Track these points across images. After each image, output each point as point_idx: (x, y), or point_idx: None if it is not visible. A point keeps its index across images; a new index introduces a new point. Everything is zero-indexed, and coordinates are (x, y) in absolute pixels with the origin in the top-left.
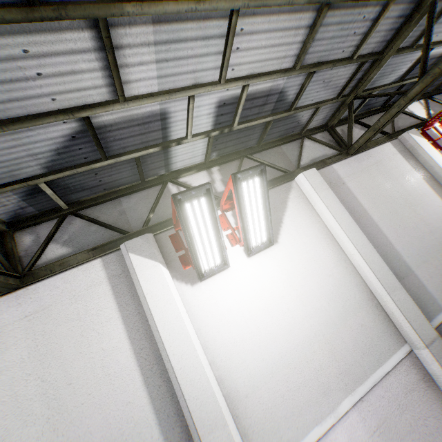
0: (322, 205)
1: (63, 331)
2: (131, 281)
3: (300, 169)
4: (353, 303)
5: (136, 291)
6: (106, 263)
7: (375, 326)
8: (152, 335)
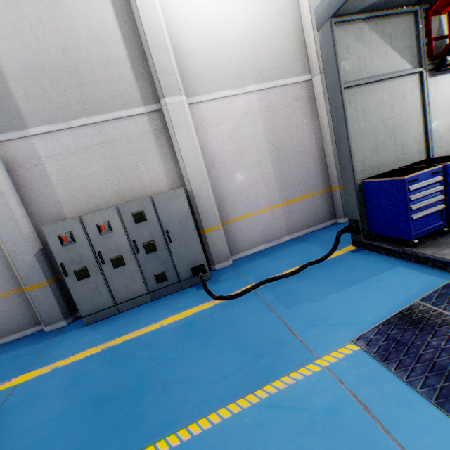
0: None
1: None
2: None
3: None
4: (285, 32)
5: None
6: None
7: (293, 54)
8: None
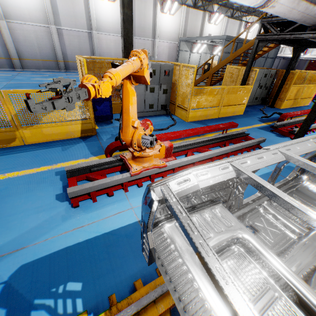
0: (183, 15)
1: (147, 7)
2: (155, 6)
3: (184, 5)
4: (176, 33)
5: (155, 8)
6: (153, 0)
7: (176, 37)
8: (155, 16)
